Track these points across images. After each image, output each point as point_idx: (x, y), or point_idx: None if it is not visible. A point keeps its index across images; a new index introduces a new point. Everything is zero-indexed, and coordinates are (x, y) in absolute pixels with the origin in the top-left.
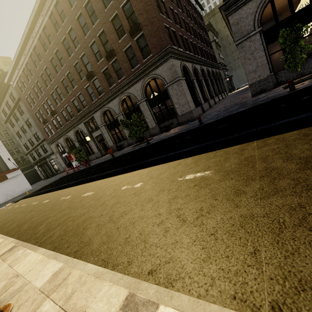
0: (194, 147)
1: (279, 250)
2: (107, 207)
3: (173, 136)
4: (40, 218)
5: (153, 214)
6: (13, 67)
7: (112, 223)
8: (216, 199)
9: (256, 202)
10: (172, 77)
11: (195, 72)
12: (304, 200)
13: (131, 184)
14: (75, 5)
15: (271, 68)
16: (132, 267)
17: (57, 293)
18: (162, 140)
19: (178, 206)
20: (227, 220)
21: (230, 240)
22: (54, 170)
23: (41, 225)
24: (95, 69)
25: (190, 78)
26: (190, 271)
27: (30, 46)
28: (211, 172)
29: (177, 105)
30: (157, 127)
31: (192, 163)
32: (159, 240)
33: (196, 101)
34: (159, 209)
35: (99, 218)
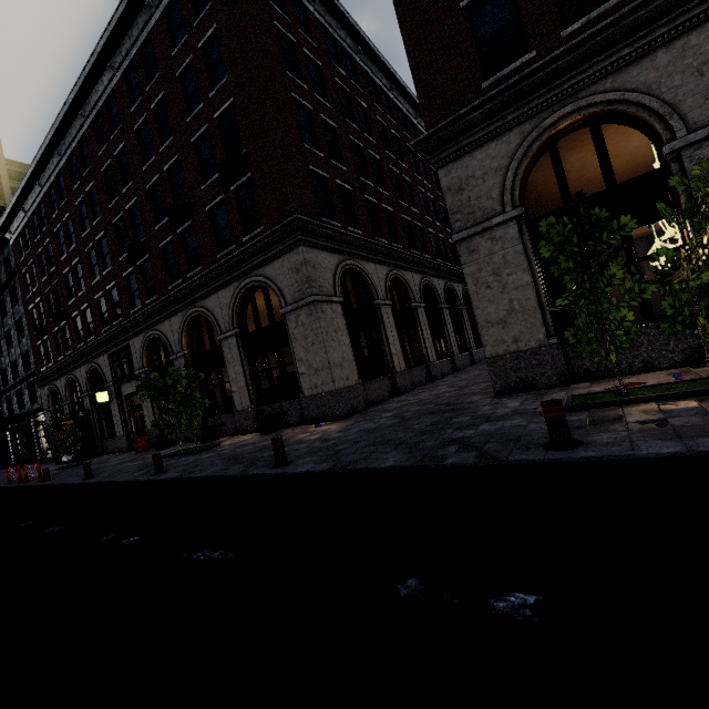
0: None
1: None
2: None
3: (197, 478)
4: None
5: None
6: (15, 205)
7: None
8: None
9: None
10: (299, 291)
11: (402, 288)
12: None
13: None
14: (139, 103)
15: (550, 323)
16: None
17: None
18: (173, 480)
19: None
20: None
21: None
22: (39, 450)
23: None
24: (150, 238)
25: (372, 300)
26: None
27: (54, 169)
28: None
29: (304, 365)
30: (253, 412)
31: None
32: None
33: (381, 360)
34: None
35: None
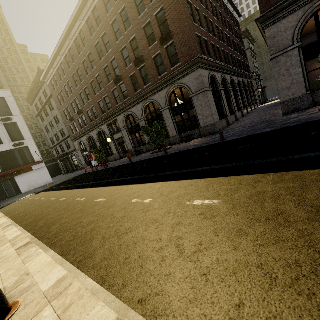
0: (209, 168)
1: (263, 309)
2: (115, 219)
3: (192, 149)
4: (55, 216)
5: (155, 238)
6: (49, 66)
7: (117, 238)
8: (217, 235)
9: (255, 248)
10: (198, 87)
11: (224, 82)
12: (303, 258)
13: (142, 198)
14: (111, 11)
15: (307, 86)
16: (125, 292)
17: (58, 301)
18: (180, 152)
19: (179, 235)
20: (222, 262)
21: (220, 285)
22: (75, 166)
23: (55, 225)
24: (123, 73)
25: (217, 89)
26: (175, 310)
27: (66, 47)
28: (220, 202)
29: (201, 116)
30: (178, 136)
31: (204, 186)
32: (155, 268)
33: (222, 113)
34: (161, 234)
35: (106, 230)
